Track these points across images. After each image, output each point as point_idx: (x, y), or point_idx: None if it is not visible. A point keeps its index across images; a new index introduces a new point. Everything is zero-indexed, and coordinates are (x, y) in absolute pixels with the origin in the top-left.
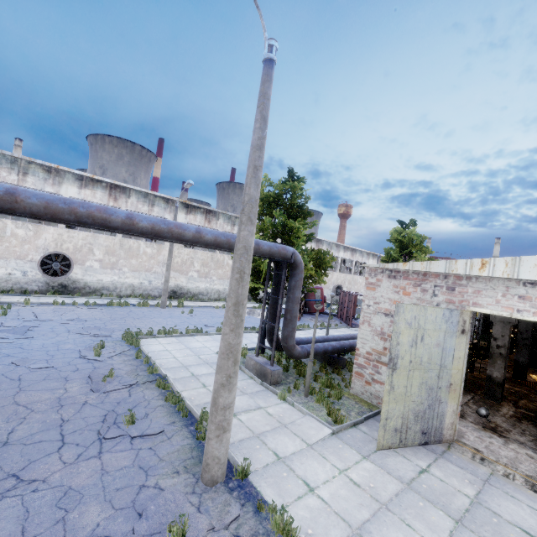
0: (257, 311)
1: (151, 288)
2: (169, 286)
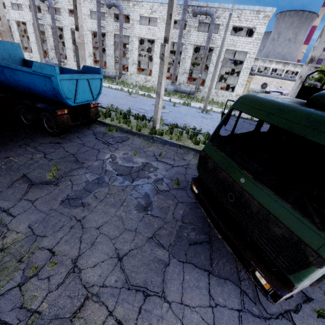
0: None
1: None
2: None
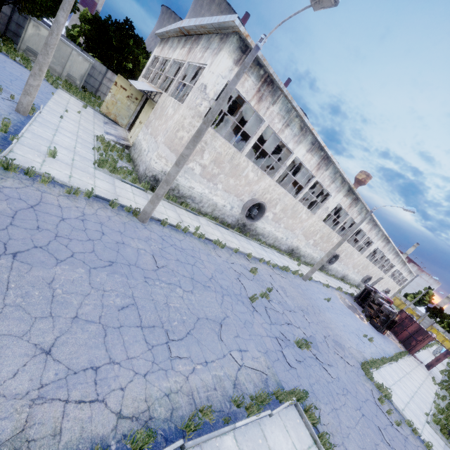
0: (344, 299)
1: (284, 243)
2: (293, 245)
